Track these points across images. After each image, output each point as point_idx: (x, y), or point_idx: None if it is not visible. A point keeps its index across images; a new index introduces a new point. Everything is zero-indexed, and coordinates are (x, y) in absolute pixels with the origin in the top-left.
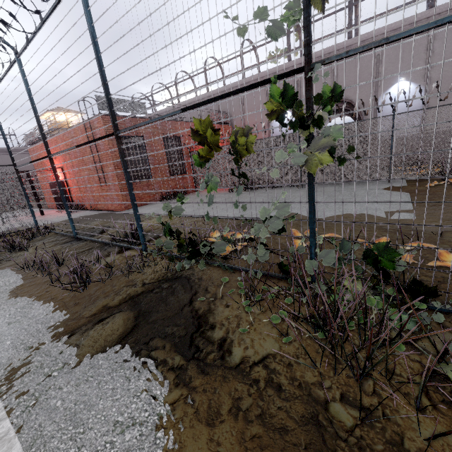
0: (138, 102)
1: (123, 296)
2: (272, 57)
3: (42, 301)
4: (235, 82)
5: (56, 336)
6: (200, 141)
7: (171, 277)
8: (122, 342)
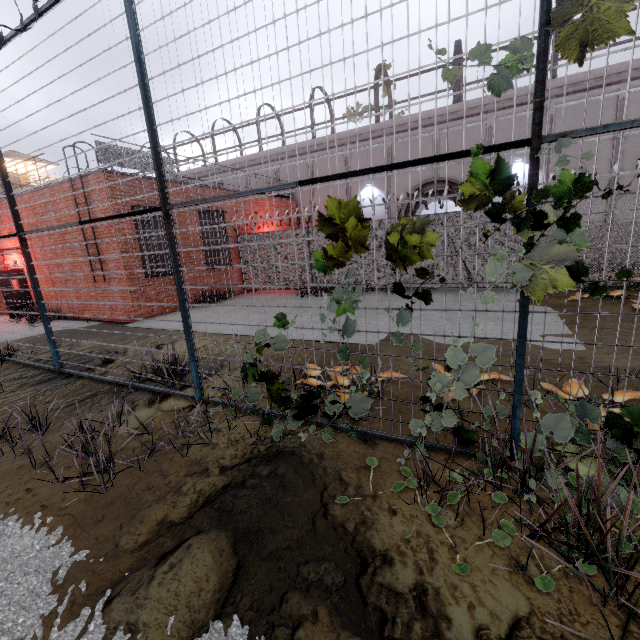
0: (163, 157)
1: (193, 498)
2: (351, 114)
3: (23, 516)
4: (302, 143)
5: (78, 604)
6: (333, 234)
7: (267, 452)
8: (226, 610)
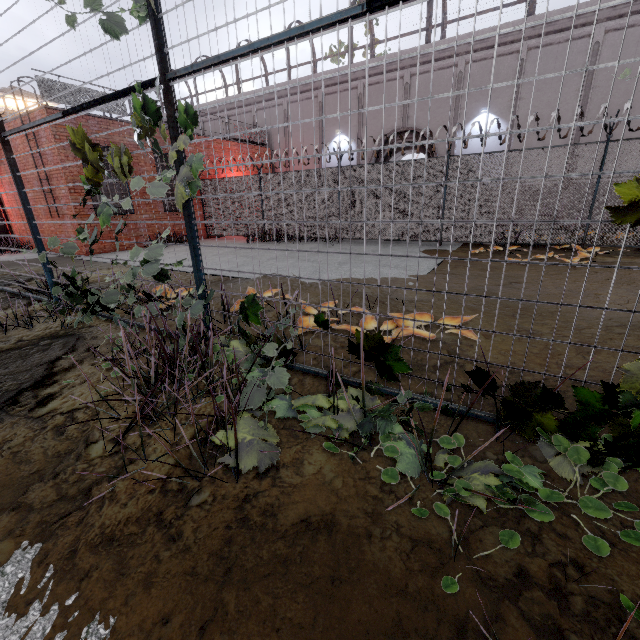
0: None
1: None
2: (333, 54)
3: None
4: (277, 85)
5: None
6: (83, 158)
7: (62, 334)
8: None
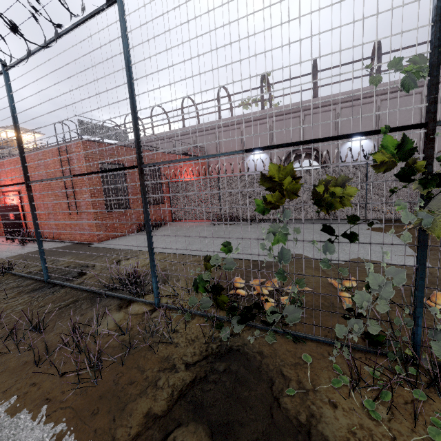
0: (122, 130)
1: (168, 392)
2: (244, 104)
3: (31, 409)
4: (212, 122)
5: None
6: (271, 187)
7: (219, 350)
8: None
